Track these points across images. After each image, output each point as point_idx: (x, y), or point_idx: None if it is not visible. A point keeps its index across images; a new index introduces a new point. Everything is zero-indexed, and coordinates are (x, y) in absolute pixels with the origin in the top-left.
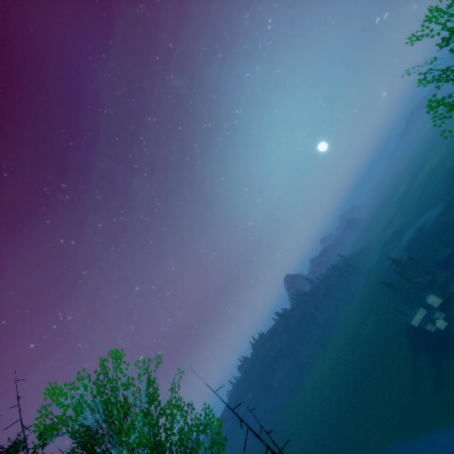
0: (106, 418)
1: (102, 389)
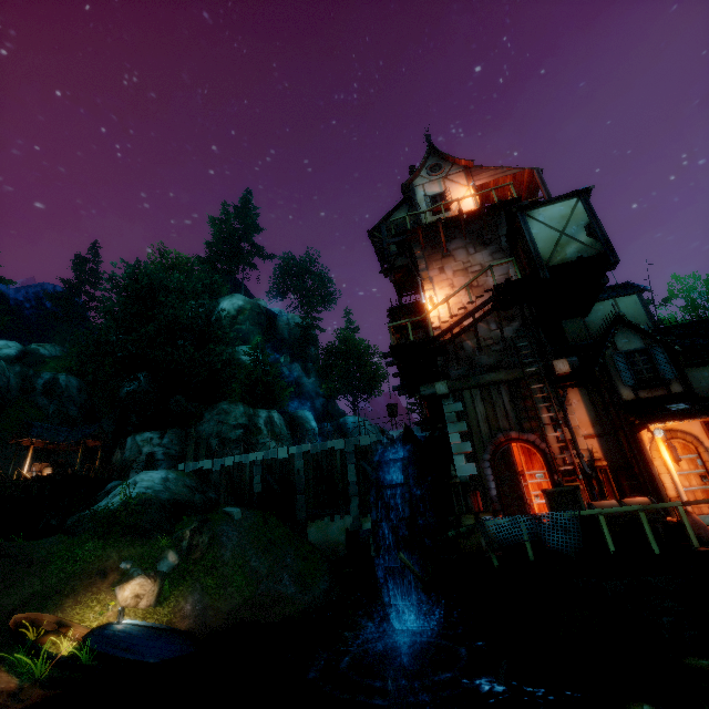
0: (708, 301)
1: (708, 285)
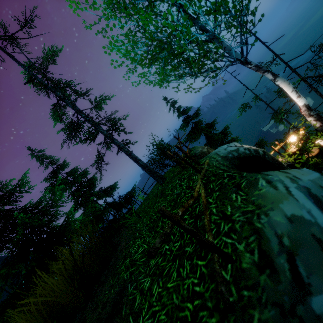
0: None
1: None
